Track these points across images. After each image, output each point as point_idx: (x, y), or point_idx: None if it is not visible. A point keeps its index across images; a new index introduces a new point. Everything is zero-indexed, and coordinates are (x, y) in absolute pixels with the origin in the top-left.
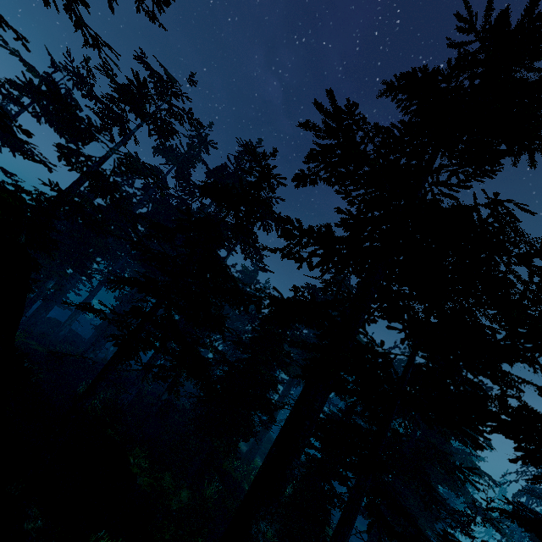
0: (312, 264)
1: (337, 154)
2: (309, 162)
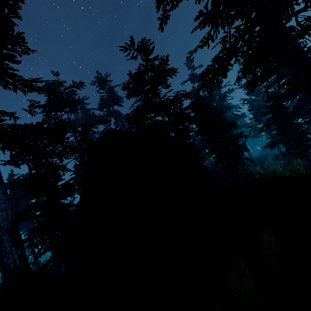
0: (212, 38)
1: None
2: (158, 9)
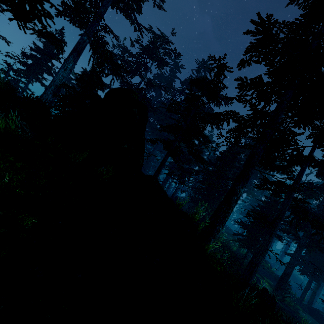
0: (251, 103)
1: (263, 42)
2: (246, 53)
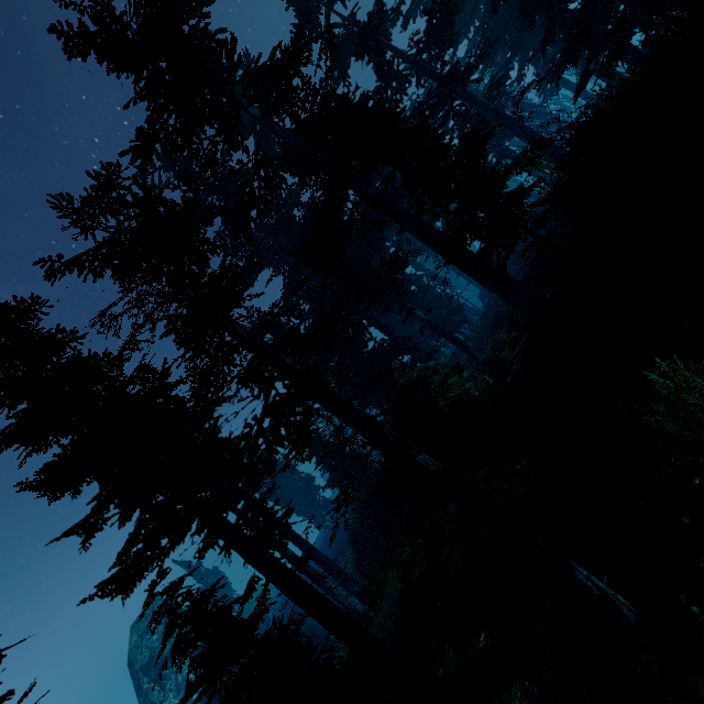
0: None
1: None
2: None
